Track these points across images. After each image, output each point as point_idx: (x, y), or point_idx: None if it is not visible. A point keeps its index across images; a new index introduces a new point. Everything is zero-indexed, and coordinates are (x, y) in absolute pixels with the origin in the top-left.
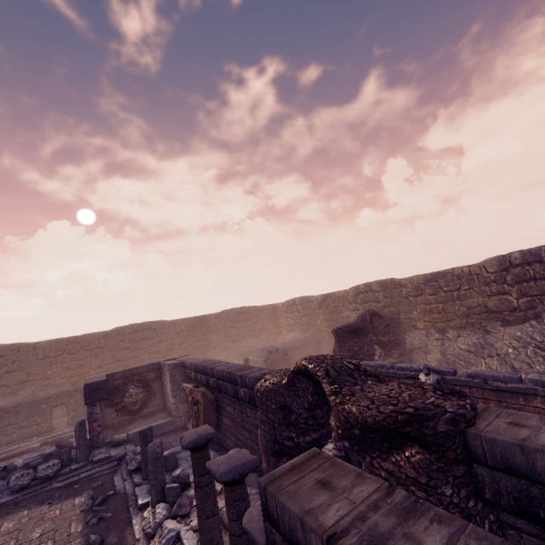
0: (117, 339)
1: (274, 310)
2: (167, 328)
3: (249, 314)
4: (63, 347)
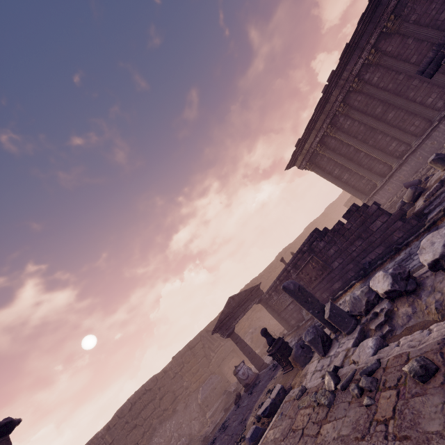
0: (310, 230)
1: (340, 199)
2: (318, 220)
3: (335, 204)
4: (300, 239)
